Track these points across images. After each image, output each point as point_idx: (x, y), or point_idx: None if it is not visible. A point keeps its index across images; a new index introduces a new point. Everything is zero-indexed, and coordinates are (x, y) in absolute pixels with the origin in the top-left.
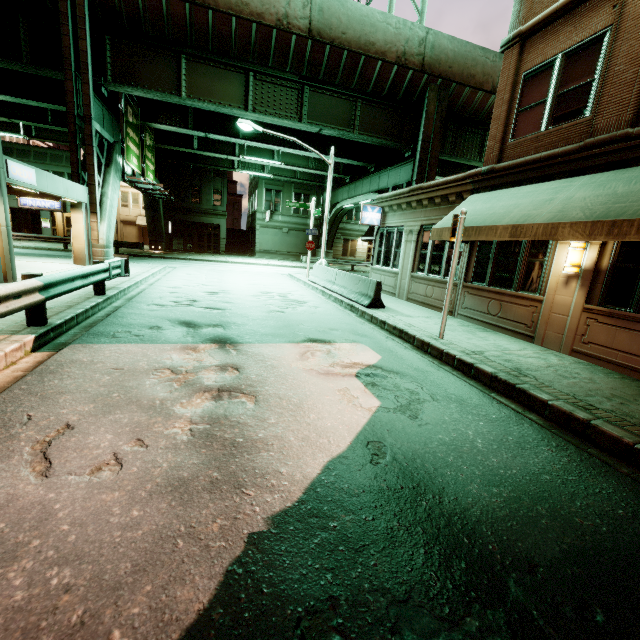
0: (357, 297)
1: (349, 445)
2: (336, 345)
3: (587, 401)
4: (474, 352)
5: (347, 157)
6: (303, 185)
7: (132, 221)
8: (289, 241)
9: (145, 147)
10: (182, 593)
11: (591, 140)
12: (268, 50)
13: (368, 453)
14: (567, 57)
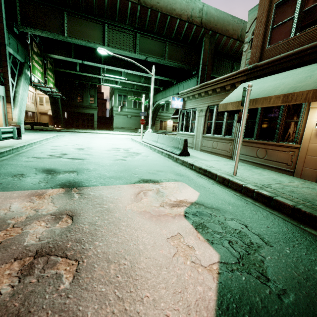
0: (172, 149)
1: None
2: (163, 184)
3: None
4: (264, 185)
5: (161, 75)
6: (138, 92)
7: (45, 113)
8: (131, 122)
9: (47, 68)
10: None
11: None
12: (115, 10)
13: None
14: None
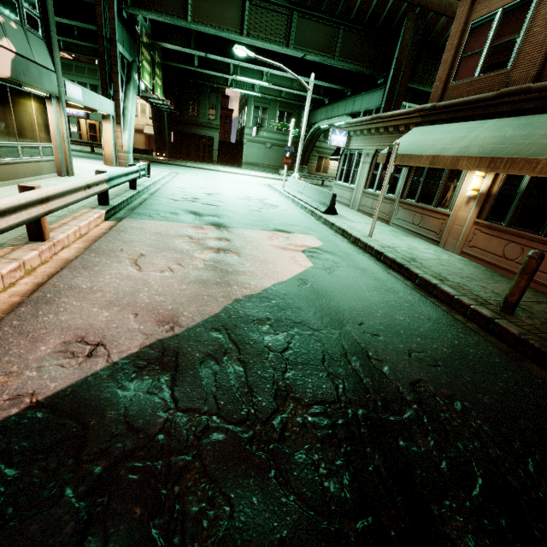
0: (317, 205)
1: (289, 279)
2: (294, 234)
3: (445, 277)
4: (389, 247)
5: (327, 80)
6: (287, 104)
7: (140, 129)
8: (271, 155)
9: (155, 64)
10: (208, 309)
11: (505, 90)
12: None
13: (298, 283)
14: (505, 12)
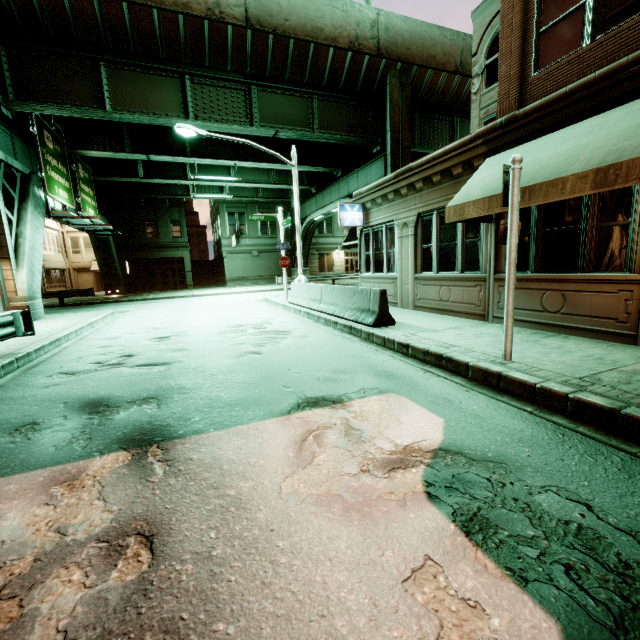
0: (355, 315)
1: None
2: (354, 406)
3: None
4: (585, 380)
5: (310, 164)
6: (267, 204)
7: (87, 267)
8: (261, 264)
9: (78, 179)
10: None
11: None
12: (202, 46)
13: None
14: None
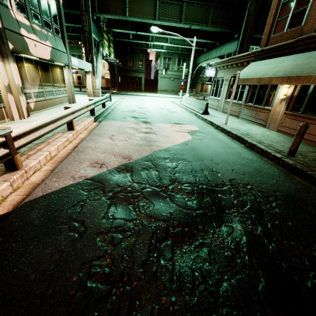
0: (198, 110)
1: (179, 143)
2: (184, 125)
3: (263, 141)
4: (235, 129)
5: (204, 38)
6: (182, 54)
7: (103, 76)
8: (174, 85)
9: (110, 41)
10: (143, 154)
11: (300, 37)
12: None
13: (184, 145)
14: None
